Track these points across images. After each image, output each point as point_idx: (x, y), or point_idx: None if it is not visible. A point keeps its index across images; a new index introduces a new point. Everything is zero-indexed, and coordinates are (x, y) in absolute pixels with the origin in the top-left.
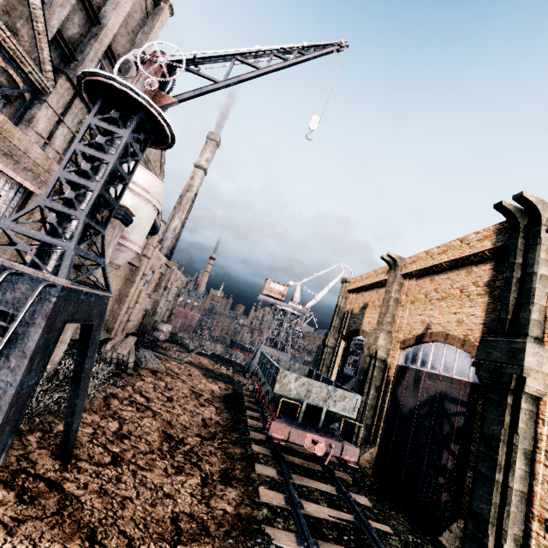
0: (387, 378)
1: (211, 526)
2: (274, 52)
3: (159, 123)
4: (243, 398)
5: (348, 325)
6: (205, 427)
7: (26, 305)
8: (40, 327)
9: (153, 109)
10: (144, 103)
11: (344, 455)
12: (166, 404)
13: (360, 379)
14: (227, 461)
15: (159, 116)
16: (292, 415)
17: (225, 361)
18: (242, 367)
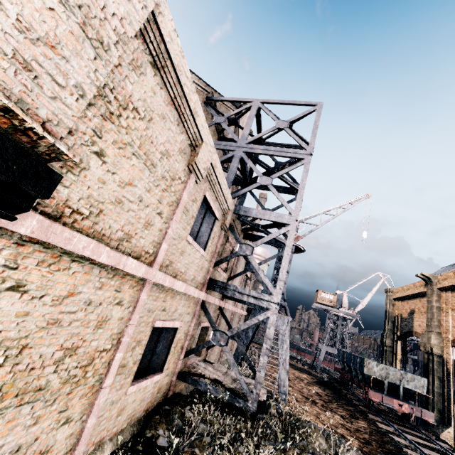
0: (446, 370)
1: (361, 429)
2: (338, 206)
3: (300, 249)
4: (333, 383)
5: (401, 328)
6: (321, 396)
7: (287, 327)
8: (288, 335)
9: (301, 246)
10: (298, 246)
11: (424, 417)
12: (290, 382)
13: (423, 371)
14: (348, 411)
15: (302, 248)
16: (378, 390)
17: (296, 359)
18: (309, 364)
